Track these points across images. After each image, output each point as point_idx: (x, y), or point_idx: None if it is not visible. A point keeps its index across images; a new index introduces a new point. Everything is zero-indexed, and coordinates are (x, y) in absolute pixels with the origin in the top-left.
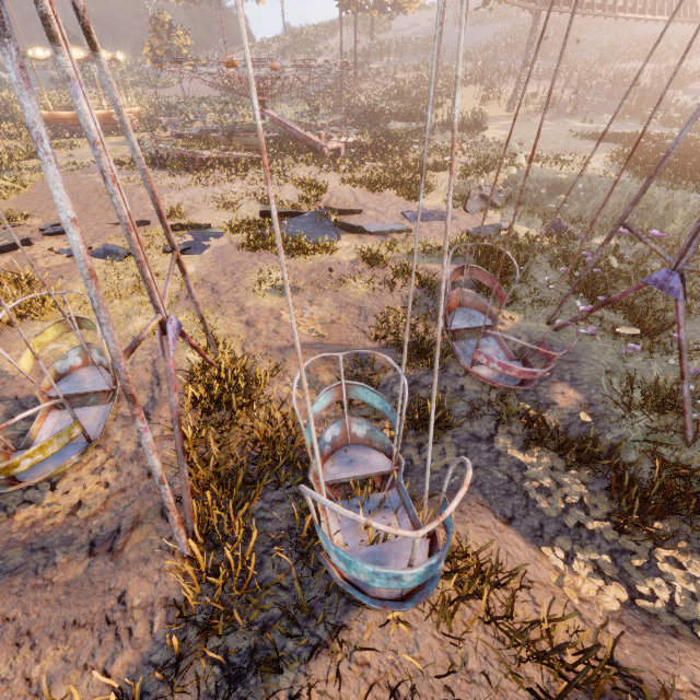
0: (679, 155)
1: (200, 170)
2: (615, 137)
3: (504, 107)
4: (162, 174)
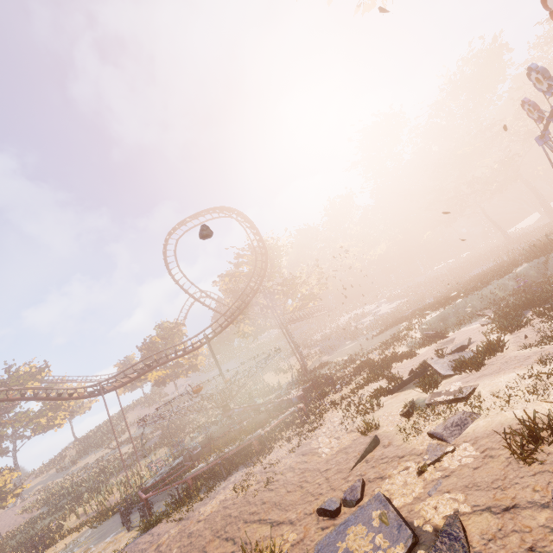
0: (438, 302)
1: (273, 441)
2: (390, 326)
3: (299, 367)
4: (243, 471)
